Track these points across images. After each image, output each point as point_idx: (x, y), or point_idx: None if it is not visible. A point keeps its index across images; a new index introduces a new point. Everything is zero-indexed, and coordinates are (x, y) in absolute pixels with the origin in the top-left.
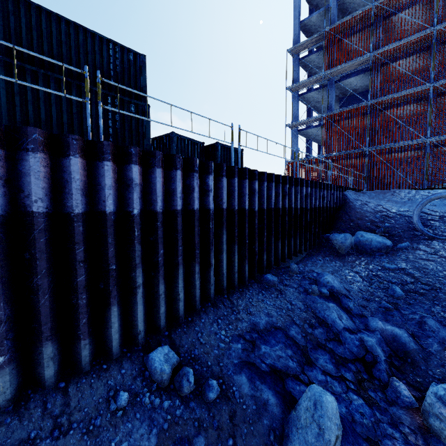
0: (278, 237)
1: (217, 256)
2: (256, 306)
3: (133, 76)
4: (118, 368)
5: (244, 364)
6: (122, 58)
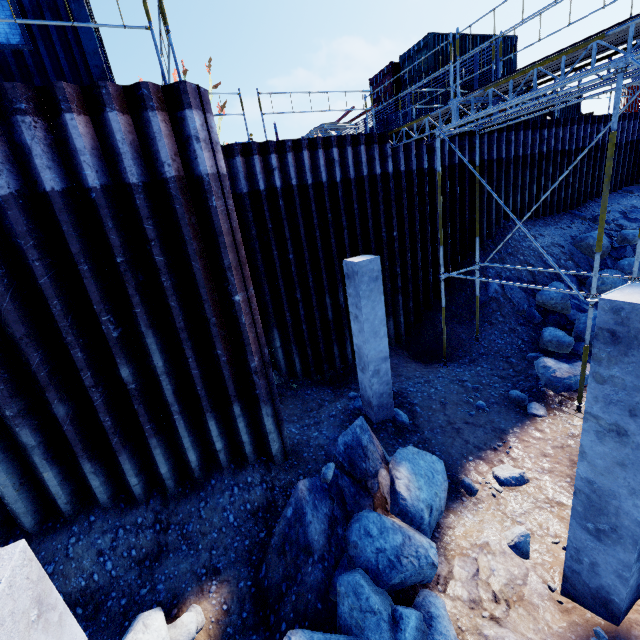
0: (635, 163)
1: (597, 174)
2: (622, 202)
3: (509, 58)
4: (564, 216)
5: (623, 217)
6: (504, 47)
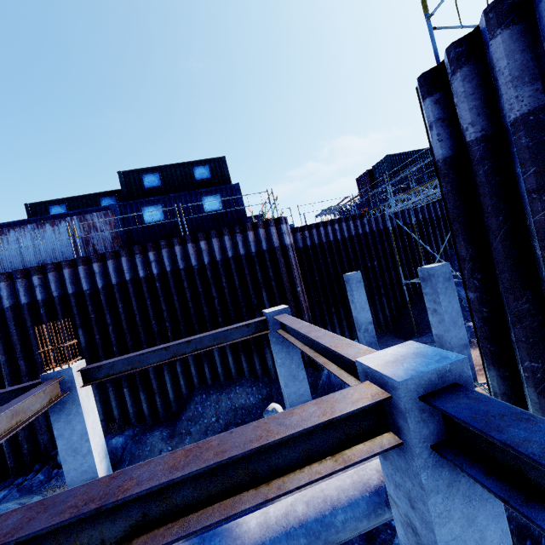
0: None
1: None
2: None
3: None
4: None
5: None
6: None
